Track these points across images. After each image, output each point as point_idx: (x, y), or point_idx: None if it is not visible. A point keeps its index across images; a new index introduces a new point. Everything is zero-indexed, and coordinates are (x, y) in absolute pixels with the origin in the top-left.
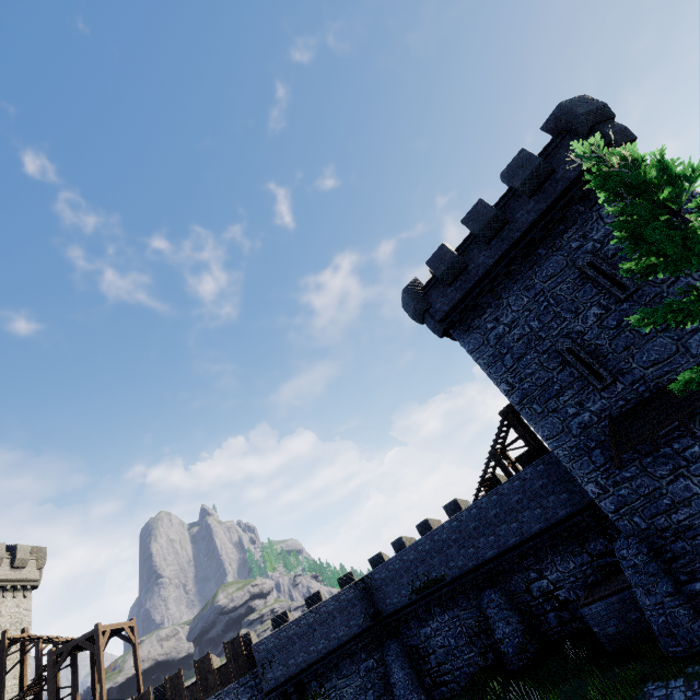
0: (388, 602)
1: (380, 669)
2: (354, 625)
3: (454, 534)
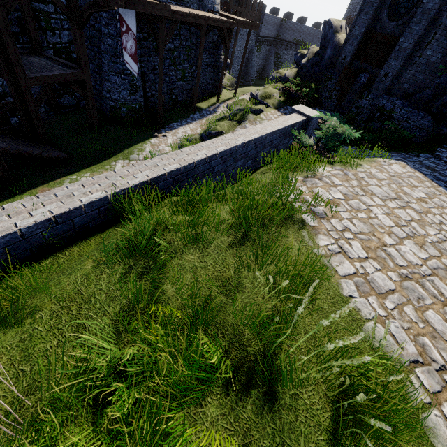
0: (285, 35)
1: (267, 52)
2: (274, 34)
3: (320, 36)
